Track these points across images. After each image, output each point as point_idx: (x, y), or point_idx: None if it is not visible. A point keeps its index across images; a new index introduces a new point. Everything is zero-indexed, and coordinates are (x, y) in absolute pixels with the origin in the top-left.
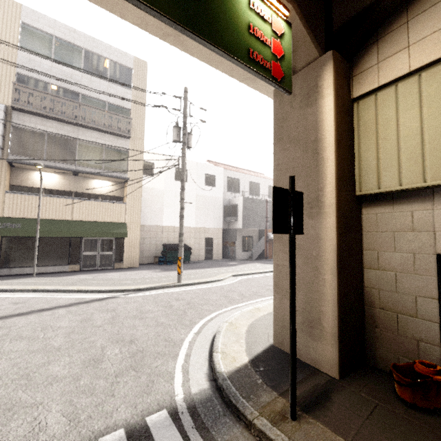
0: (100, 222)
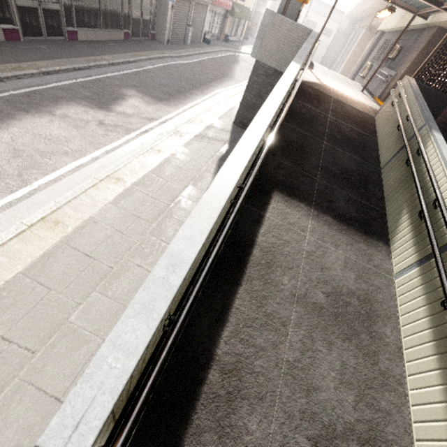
0: (247, 8)
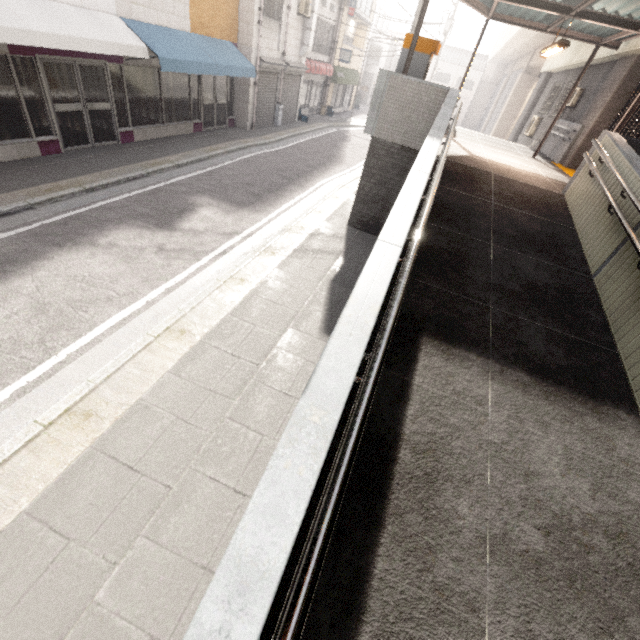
0: (353, 70)
